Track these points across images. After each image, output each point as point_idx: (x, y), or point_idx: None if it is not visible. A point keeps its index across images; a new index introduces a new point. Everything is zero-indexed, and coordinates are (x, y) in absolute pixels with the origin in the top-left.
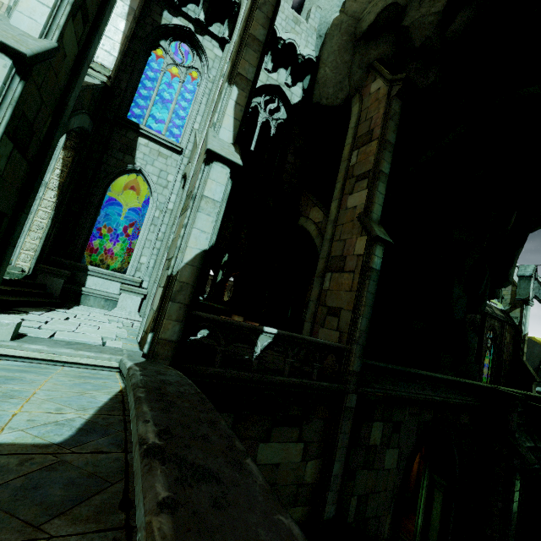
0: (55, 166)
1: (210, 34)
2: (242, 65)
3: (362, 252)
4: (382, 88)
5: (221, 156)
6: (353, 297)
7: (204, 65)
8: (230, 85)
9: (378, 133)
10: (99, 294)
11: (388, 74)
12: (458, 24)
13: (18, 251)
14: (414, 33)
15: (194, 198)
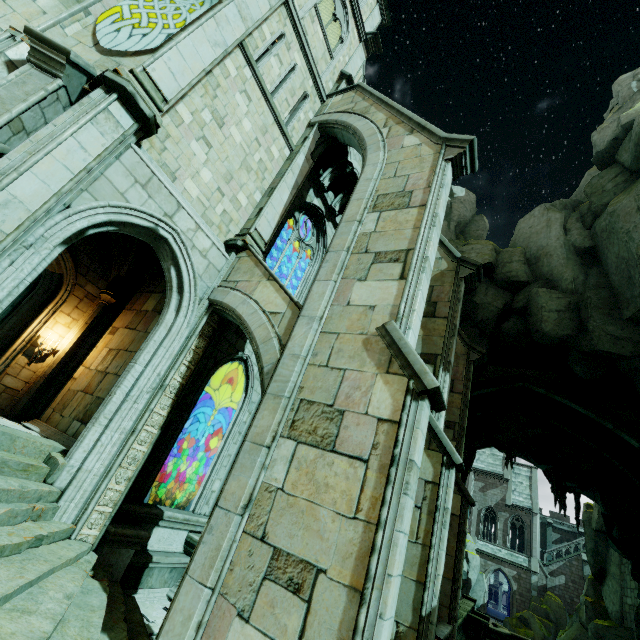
0: (183, 361)
1: (333, 221)
2: (452, 354)
3: (456, 512)
4: (459, 345)
5: (462, 466)
6: (450, 563)
7: (319, 247)
8: (443, 370)
9: (460, 389)
10: (168, 562)
11: (466, 338)
12: (511, 326)
13: (90, 508)
14: (480, 310)
15: (439, 508)
